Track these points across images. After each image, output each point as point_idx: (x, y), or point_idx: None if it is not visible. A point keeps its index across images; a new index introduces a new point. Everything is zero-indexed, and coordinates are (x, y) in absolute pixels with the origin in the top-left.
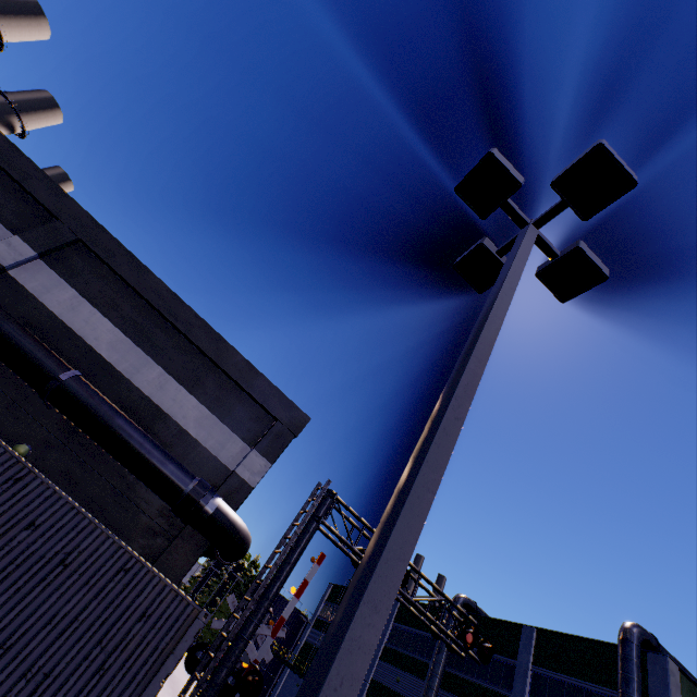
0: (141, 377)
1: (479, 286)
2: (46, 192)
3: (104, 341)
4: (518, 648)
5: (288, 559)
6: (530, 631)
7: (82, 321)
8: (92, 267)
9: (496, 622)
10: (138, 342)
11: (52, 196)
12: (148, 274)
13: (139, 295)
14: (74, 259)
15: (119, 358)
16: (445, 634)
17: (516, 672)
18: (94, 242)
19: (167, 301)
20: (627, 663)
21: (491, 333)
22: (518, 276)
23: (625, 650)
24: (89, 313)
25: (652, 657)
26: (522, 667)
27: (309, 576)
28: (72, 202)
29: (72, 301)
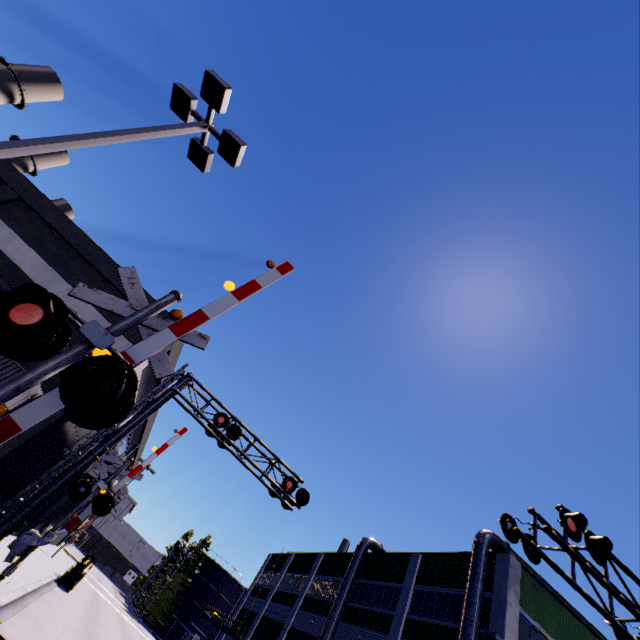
0: (52, 289)
1: (202, 168)
2: (2, 167)
3: (28, 263)
4: (406, 573)
5: (142, 411)
6: (417, 556)
7: (13, 249)
8: (28, 217)
9: (393, 556)
10: (55, 267)
11: (6, 170)
12: (71, 224)
13: (62, 237)
14: (15, 211)
15: (37, 275)
16: (271, 482)
17: (401, 592)
18: (32, 200)
19: (82, 242)
20: (476, 560)
21: (111, 134)
22: (163, 130)
23: (476, 550)
24: (20, 244)
25: (500, 556)
26: (406, 587)
27: (171, 441)
28: (20, 175)
29: (8, 236)
